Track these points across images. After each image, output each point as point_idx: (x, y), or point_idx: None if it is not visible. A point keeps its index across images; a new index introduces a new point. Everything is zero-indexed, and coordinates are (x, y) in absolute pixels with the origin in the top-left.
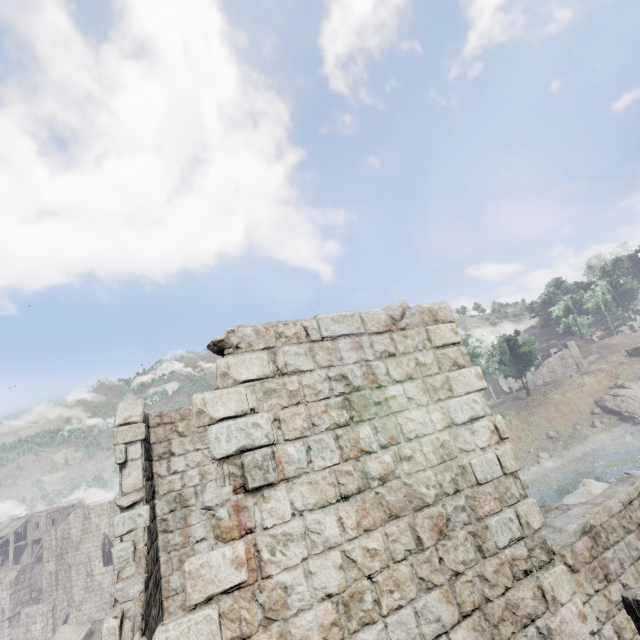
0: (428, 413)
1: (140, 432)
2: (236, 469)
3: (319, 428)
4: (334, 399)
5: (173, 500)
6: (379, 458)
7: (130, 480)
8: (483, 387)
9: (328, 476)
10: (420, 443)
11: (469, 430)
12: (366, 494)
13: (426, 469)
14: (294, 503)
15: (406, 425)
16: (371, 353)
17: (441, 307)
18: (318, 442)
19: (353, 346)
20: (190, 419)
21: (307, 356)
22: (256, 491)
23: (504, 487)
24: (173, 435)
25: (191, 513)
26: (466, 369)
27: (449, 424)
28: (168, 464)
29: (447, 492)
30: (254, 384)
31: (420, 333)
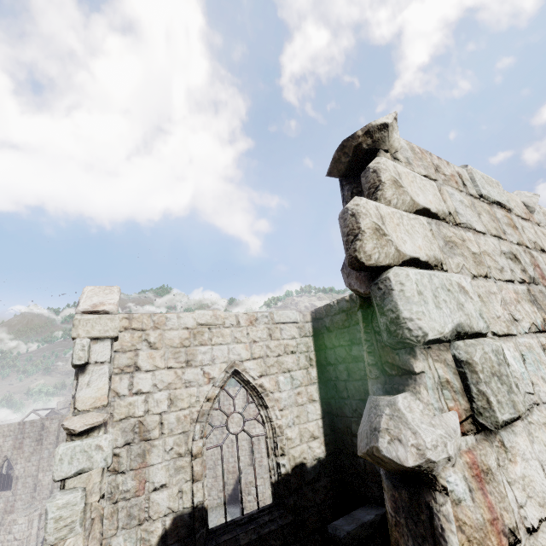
0: None
1: (112, 326)
2: (450, 373)
3: (521, 325)
4: (519, 285)
5: (131, 429)
6: None
7: (89, 392)
8: None
9: None
10: None
11: None
12: None
13: None
14: (545, 468)
15: None
16: (526, 239)
17: None
18: (529, 349)
19: (509, 222)
20: (165, 329)
21: (473, 211)
22: (491, 432)
23: None
24: (142, 345)
25: (152, 449)
26: None
27: None
28: (131, 380)
29: None
30: (430, 222)
31: None
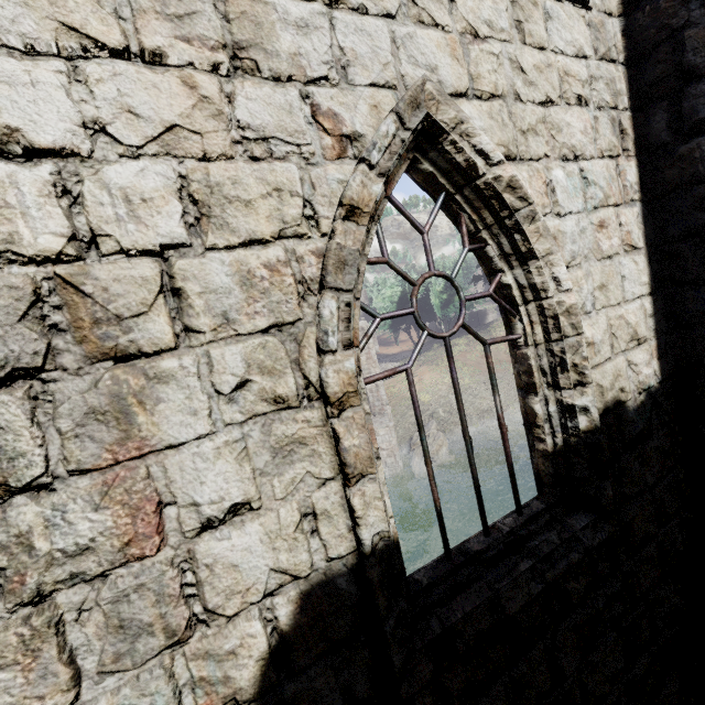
0: None
1: None
2: None
3: None
4: None
5: (15, 311)
6: None
7: None
8: None
9: None
10: None
11: None
12: None
13: None
14: None
15: None
16: None
17: None
18: None
19: None
20: None
21: None
22: None
23: None
24: None
25: (154, 389)
26: None
27: None
28: None
29: None
30: None
31: None
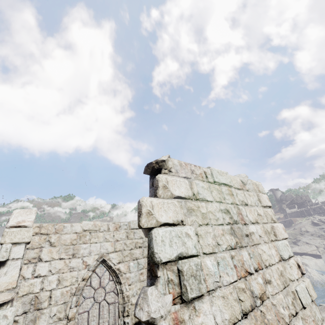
0: (270, 248)
1: (28, 235)
2: (174, 276)
3: (222, 247)
4: (226, 226)
5: (29, 302)
6: (256, 279)
7: (5, 279)
8: (287, 237)
9: (233, 292)
10: (272, 270)
11: (288, 265)
12: (256, 312)
13: (279, 292)
14: (216, 318)
15: (263, 255)
16: (237, 200)
17: (259, 184)
18: (223, 259)
19: (229, 192)
20: (62, 233)
21: (208, 191)
22: (189, 302)
23: (313, 311)
24: (45, 244)
25: (41, 316)
26: (277, 223)
27: (280, 259)
28: (34, 268)
29: (293, 313)
30: (181, 201)
31: (255, 195)
